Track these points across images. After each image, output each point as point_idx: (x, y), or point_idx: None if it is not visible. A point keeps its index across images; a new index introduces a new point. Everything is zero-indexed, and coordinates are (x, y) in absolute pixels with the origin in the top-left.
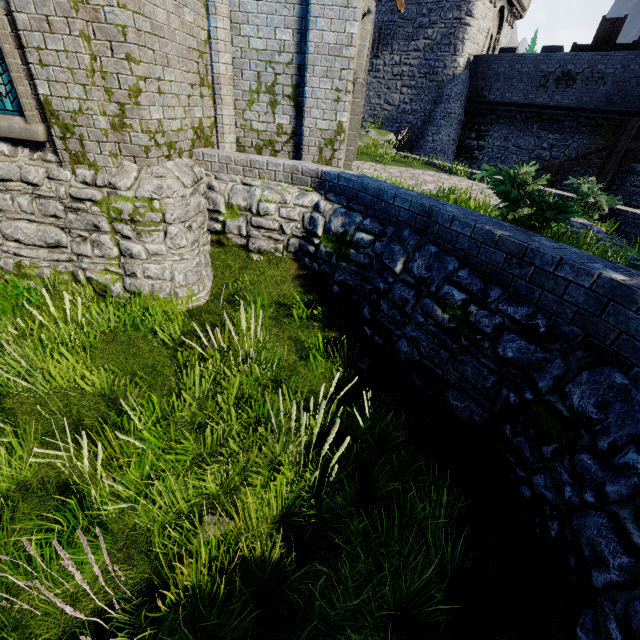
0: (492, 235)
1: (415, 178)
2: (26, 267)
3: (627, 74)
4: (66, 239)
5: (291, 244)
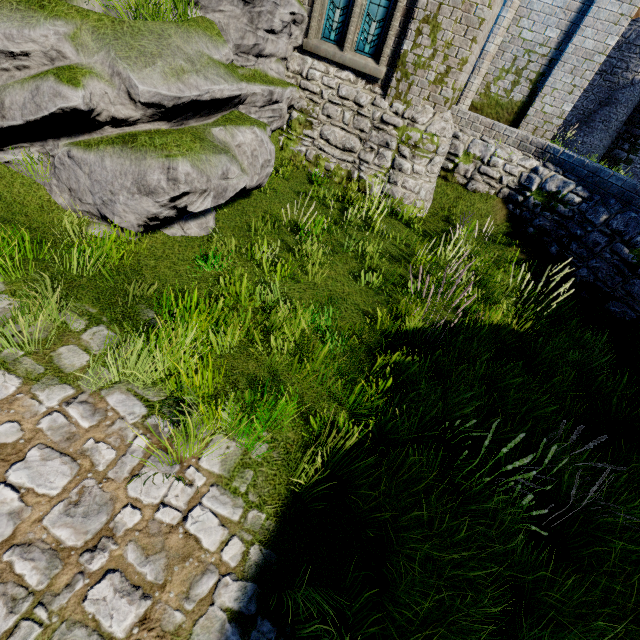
0: None
1: None
2: (321, 159)
3: None
4: (359, 147)
5: (502, 192)
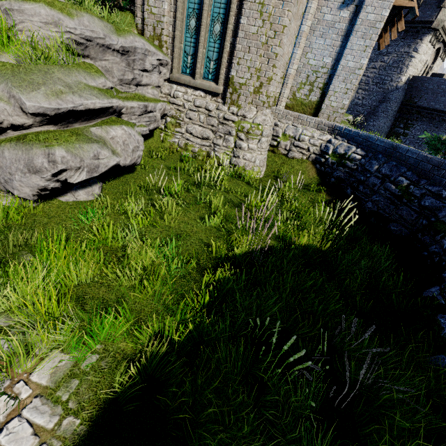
0: (427, 158)
1: None
2: (189, 146)
3: None
4: (212, 136)
5: (311, 157)
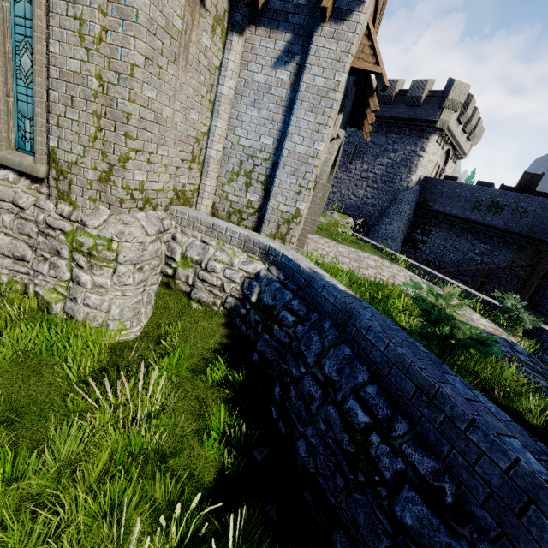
0: (404, 360)
1: (360, 261)
2: None
3: (545, 213)
4: (31, 255)
5: (228, 302)
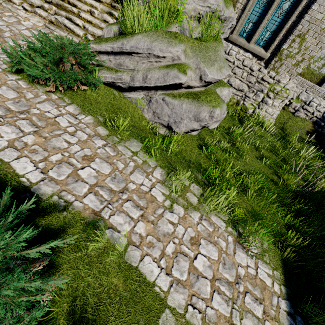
0: None
1: None
2: None
3: None
4: (246, 90)
5: (312, 119)
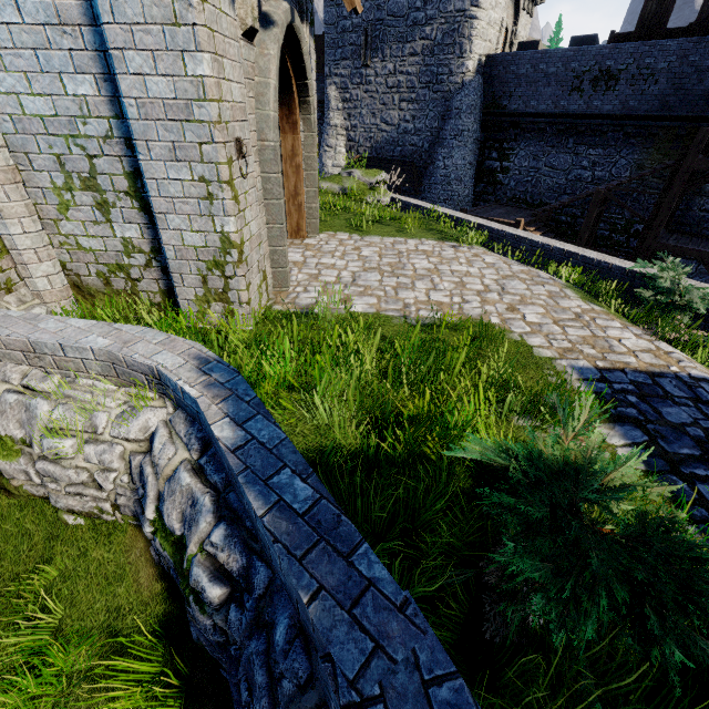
0: None
1: (400, 268)
2: None
3: (685, 68)
4: None
5: (123, 504)
